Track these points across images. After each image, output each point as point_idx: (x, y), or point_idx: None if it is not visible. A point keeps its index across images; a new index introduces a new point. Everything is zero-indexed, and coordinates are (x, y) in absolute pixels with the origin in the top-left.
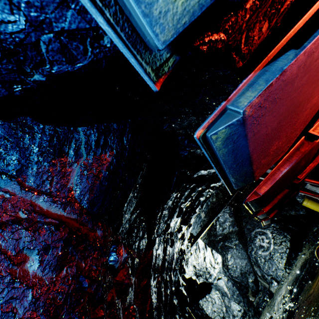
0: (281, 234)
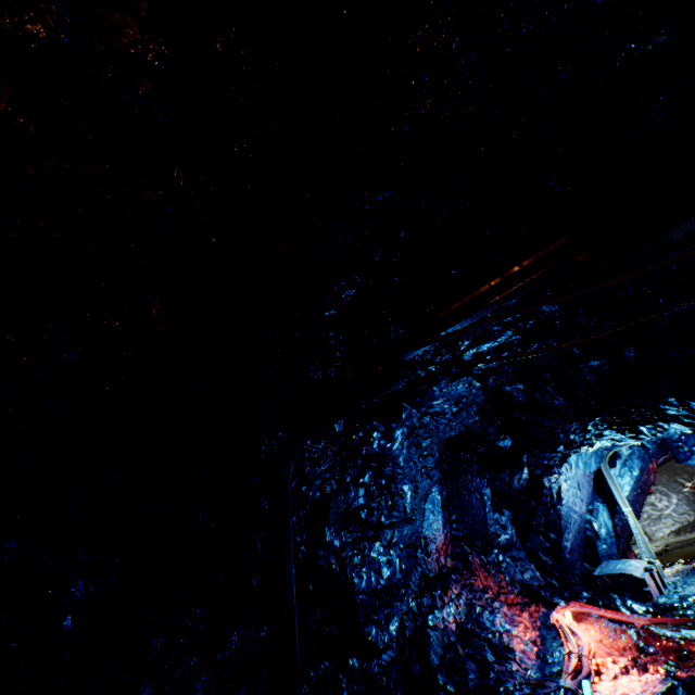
0: (691, 507)
